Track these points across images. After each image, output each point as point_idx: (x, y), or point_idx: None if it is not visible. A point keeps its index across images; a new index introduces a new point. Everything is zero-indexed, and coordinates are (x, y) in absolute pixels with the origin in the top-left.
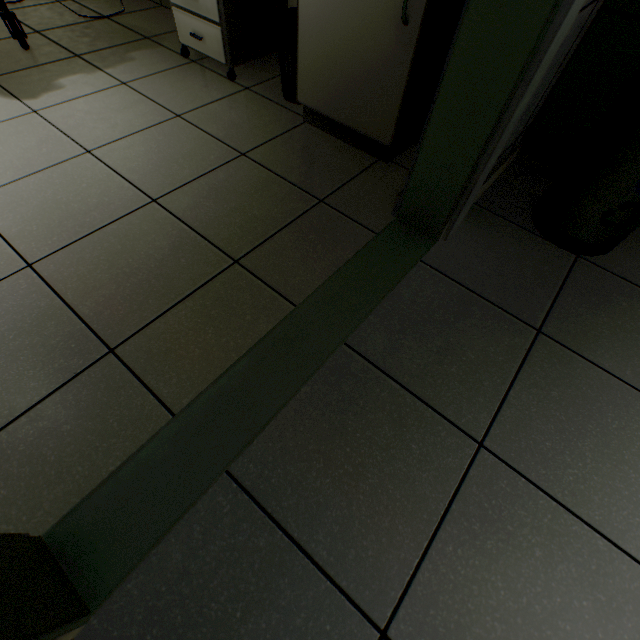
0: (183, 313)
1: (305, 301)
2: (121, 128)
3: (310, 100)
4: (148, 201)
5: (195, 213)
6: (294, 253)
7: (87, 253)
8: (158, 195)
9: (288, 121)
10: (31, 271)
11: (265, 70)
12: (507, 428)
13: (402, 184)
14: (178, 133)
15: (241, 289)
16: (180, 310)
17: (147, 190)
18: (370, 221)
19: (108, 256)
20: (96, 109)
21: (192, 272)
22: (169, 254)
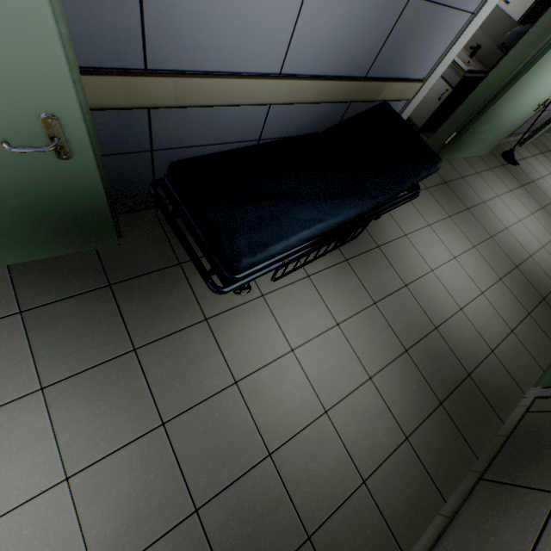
0: None
1: None
2: None
3: None
4: None
5: None
6: None
7: None
8: None
9: None
10: None
11: None
12: None
13: None
14: None
15: None
16: None
17: None
18: None
19: None
20: None
21: None
22: None
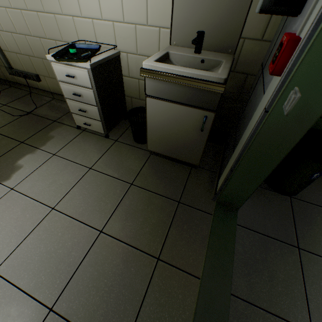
0: (148, 308)
1: (202, 275)
2: (64, 186)
3: (154, 149)
4: (98, 233)
5: (125, 232)
6: (182, 241)
7: (80, 285)
8: (101, 226)
9: (143, 156)
10: (53, 314)
11: (119, 127)
12: (316, 316)
13: (207, 179)
14: (95, 180)
15: (168, 277)
16: (145, 307)
17: (94, 225)
18: (205, 207)
19: (92, 282)
20: (46, 176)
21: (140, 275)
22: (123, 267)
